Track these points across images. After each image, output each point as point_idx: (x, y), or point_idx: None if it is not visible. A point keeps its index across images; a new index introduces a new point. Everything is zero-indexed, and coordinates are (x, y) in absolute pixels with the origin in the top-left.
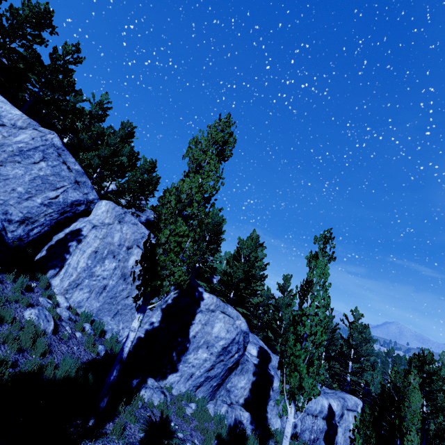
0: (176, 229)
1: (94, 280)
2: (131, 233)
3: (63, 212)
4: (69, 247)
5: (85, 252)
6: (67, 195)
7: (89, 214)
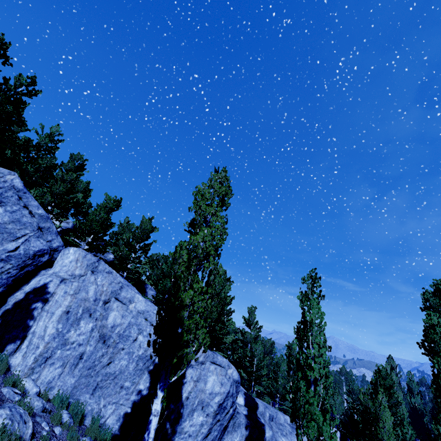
0: (199, 288)
1: (68, 349)
2: (108, 285)
3: (23, 266)
4: (34, 311)
5: (54, 314)
6: (28, 244)
7: (51, 264)
